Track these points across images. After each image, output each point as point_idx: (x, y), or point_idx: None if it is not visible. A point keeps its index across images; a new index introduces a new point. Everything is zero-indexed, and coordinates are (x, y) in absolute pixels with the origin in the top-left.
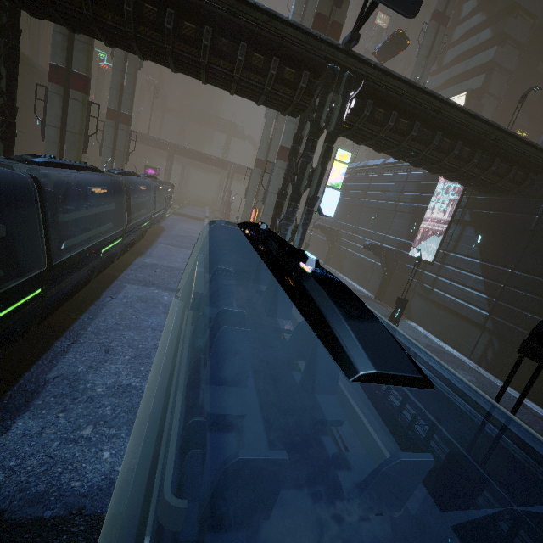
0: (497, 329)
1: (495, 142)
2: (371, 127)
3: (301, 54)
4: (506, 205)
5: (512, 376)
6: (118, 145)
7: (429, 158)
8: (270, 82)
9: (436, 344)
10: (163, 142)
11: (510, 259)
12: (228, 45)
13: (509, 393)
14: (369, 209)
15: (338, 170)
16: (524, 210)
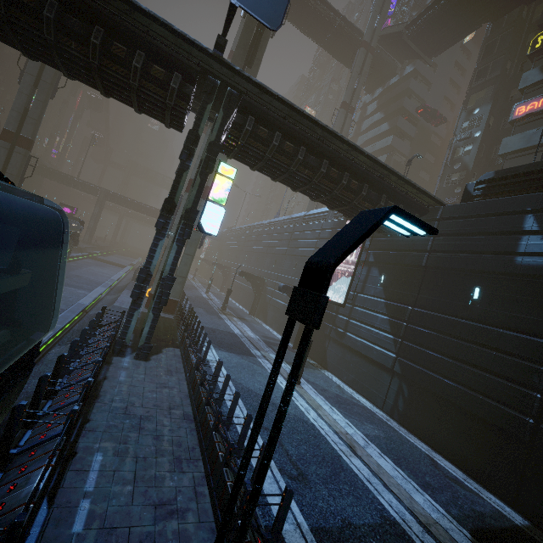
0: (405, 372)
1: (379, 178)
2: (256, 146)
3: (170, 54)
4: (401, 245)
5: (276, 365)
6: (10, 168)
7: (322, 187)
8: (135, 77)
9: (348, 394)
10: (93, 187)
11: (409, 296)
12: (80, 26)
13: (421, 449)
14: (291, 257)
15: (221, 185)
16: (416, 248)
